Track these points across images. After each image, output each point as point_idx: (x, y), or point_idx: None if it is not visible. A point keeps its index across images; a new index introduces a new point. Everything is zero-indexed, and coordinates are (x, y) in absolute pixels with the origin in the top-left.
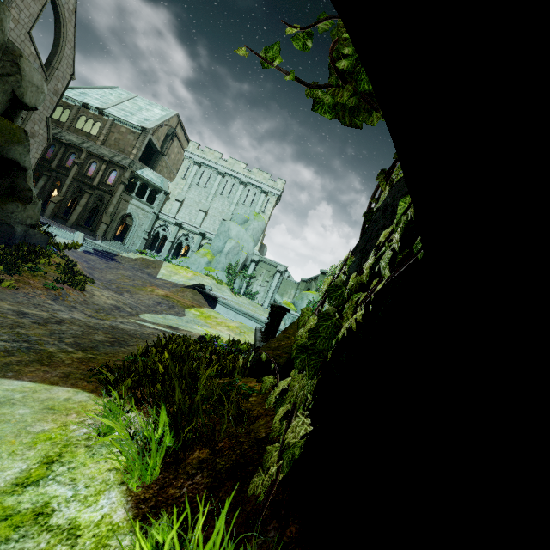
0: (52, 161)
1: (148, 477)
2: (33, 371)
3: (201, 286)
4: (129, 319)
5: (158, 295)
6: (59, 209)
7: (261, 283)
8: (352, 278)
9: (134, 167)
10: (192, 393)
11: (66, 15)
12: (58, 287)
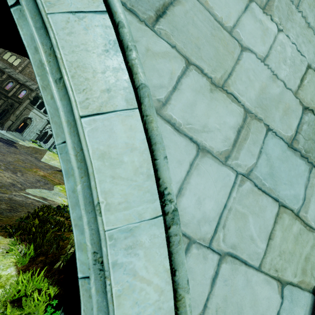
0: None
1: (24, 263)
2: None
3: None
4: (19, 192)
5: (39, 175)
6: None
7: None
8: None
9: (39, 91)
10: (43, 239)
11: None
12: None
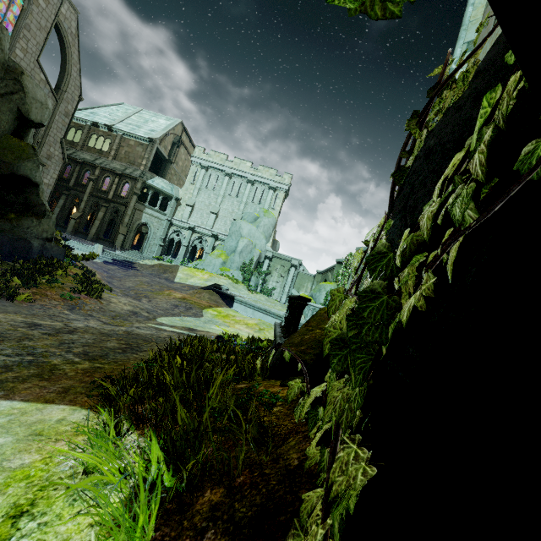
0: (70, 180)
1: (137, 540)
2: (29, 388)
3: (217, 286)
4: (145, 323)
5: (175, 298)
6: (79, 224)
7: (277, 278)
8: (404, 238)
9: (145, 177)
10: (201, 406)
11: (70, 40)
12: (75, 297)
